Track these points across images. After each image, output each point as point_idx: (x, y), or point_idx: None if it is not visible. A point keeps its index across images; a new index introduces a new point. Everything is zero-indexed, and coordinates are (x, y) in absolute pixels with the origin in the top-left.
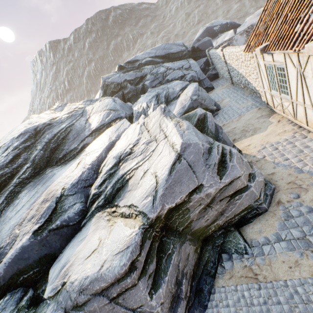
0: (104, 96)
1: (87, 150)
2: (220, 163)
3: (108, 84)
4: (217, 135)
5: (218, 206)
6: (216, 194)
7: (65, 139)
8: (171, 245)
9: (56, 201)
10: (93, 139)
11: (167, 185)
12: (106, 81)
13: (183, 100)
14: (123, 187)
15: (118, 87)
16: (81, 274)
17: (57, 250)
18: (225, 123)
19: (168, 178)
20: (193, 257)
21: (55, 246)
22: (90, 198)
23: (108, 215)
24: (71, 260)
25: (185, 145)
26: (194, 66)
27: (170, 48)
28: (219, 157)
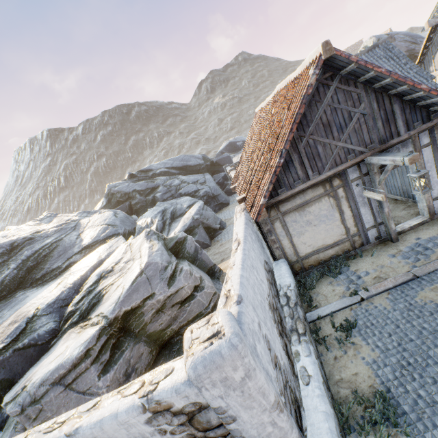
0: (108, 205)
1: (73, 269)
2: (171, 277)
3: (114, 193)
4: (196, 255)
5: (171, 312)
6: (166, 300)
7: (48, 256)
8: (126, 343)
9: (27, 321)
10: (82, 257)
11: (128, 293)
12: (112, 190)
13: (186, 218)
14: (99, 301)
15: (125, 197)
16: (44, 371)
17: (18, 374)
18: (223, 243)
19: (129, 288)
20: (148, 357)
21: (17, 370)
22: (65, 316)
23: (80, 329)
24: (34, 371)
25: (148, 264)
26: (209, 182)
27: (189, 160)
28: (171, 273)
